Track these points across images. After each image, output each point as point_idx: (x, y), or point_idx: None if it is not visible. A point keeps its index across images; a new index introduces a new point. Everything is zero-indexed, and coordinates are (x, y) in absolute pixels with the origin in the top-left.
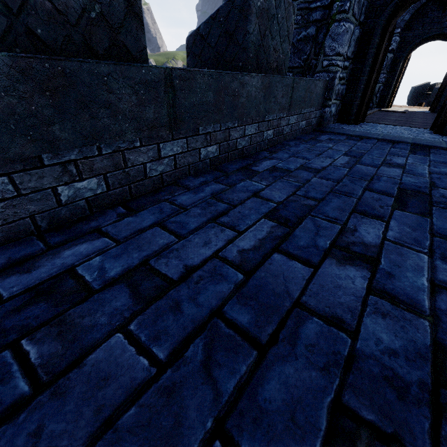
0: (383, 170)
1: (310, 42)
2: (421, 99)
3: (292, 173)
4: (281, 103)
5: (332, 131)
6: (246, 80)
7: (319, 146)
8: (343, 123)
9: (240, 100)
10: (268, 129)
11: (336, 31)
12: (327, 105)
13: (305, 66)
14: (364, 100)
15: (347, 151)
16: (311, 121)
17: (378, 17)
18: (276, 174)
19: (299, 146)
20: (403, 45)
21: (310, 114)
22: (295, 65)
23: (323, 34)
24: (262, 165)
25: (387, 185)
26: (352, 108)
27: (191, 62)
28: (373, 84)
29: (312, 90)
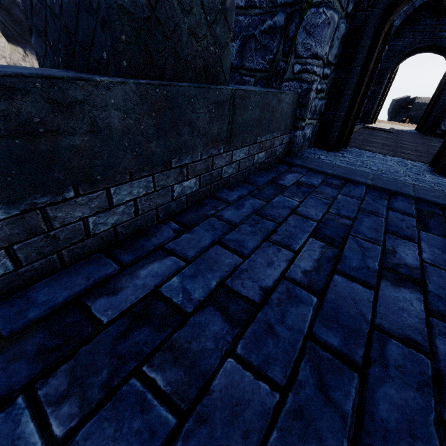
0: (385, 295)
1: (277, 35)
2: (401, 112)
3: (188, 318)
4: (208, 132)
5: (304, 165)
6: (75, 94)
7: (278, 201)
8: (321, 149)
9: (66, 140)
10: (184, 179)
11: (313, 21)
12: (300, 127)
13: (271, 70)
14: (349, 122)
15: (321, 215)
16: (276, 150)
17: (372, 9)
18: (145, 329)
19: (245, 202)
20: (391, 55)
21: (273, 140)
22: (258, 67)
23: (295, 25)
24: (137, 280)
25: (406, 394)
26: (332, 130)
27: (38, 45)
28: (360, 100)
29: (274, 107)
